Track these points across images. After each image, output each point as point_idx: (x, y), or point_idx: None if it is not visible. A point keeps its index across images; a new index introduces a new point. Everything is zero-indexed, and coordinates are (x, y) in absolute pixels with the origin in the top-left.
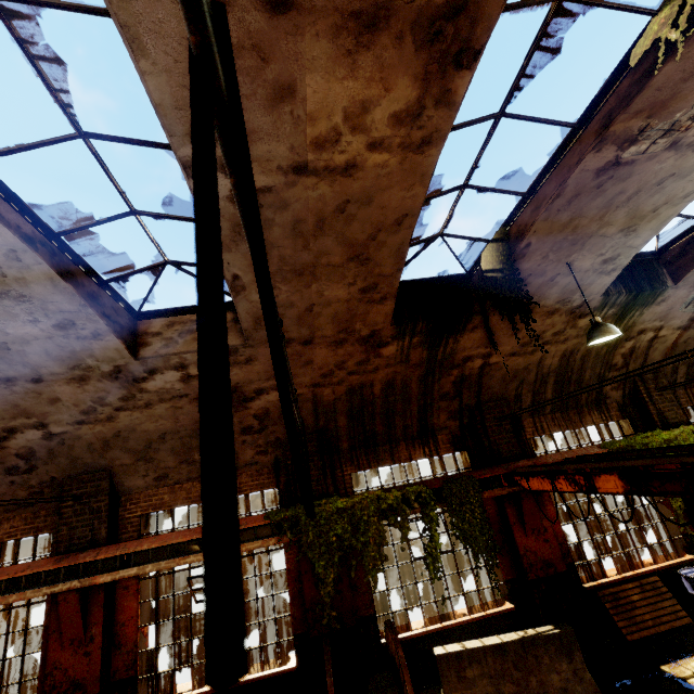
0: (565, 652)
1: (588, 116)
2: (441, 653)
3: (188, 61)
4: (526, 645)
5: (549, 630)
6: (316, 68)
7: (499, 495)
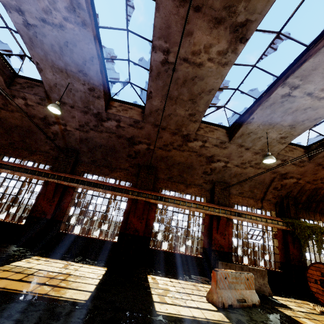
0: None
1: None
2: None
3: None
4: None
5: None
6: None
7: None
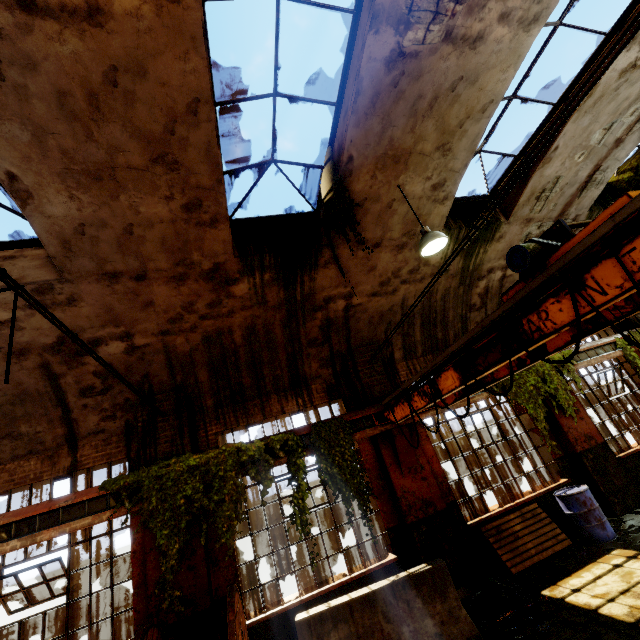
0: (438, 590)
1: None
2: (302, 618)
3: None
4: (396, 590)
5: (421, 568)
6: None
7: (371, 434)
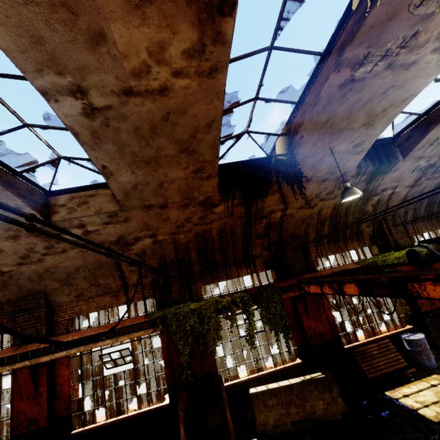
0: (327, 387)
1: (330, 47)
2: (254, 392)
3: (16, 16)
4: (304, 385)
5: (318, 375)
6: (116, 19)
7: (292, 296)
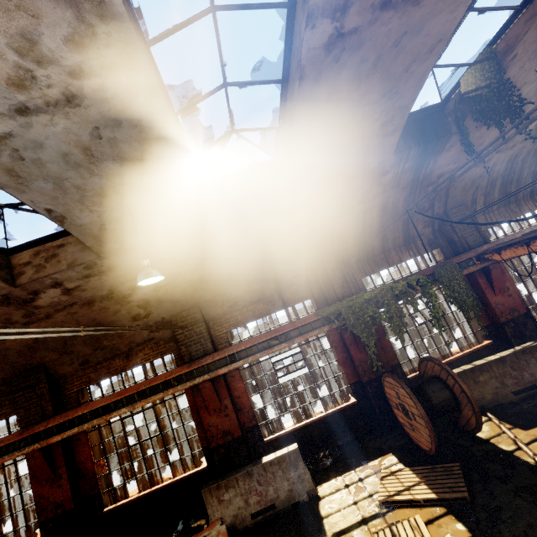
0: None
1: None
2: (460, 371)
3: None
4: (518, 355)
5: (531, 344)
6: None
7: (474, 270)
